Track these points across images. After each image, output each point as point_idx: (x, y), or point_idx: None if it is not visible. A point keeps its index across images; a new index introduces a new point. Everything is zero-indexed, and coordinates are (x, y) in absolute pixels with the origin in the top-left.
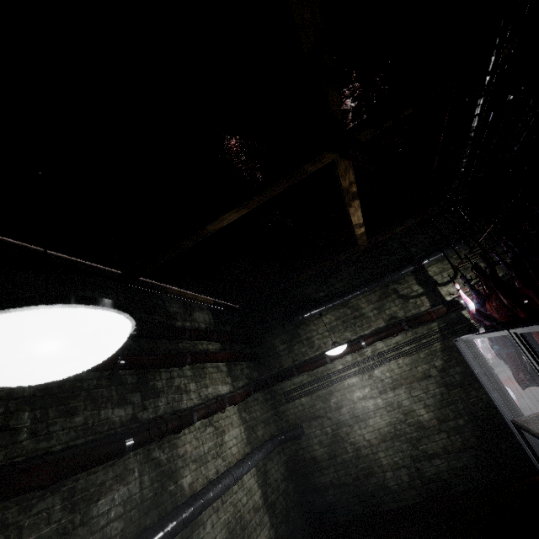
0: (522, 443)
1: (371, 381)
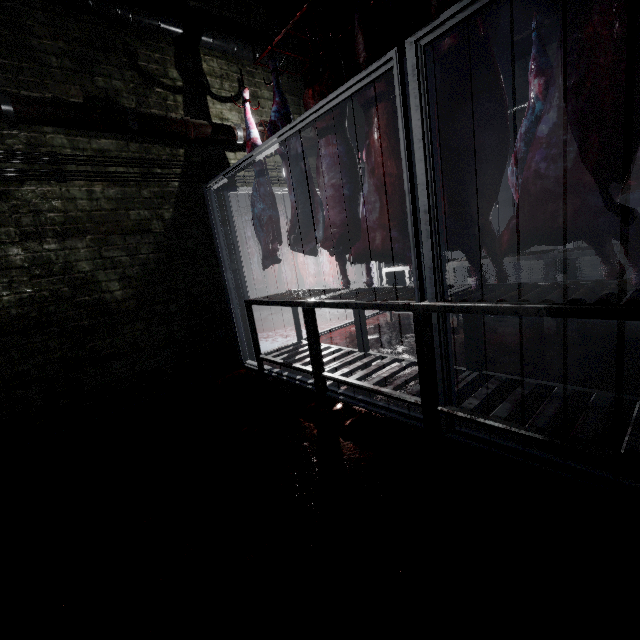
0: (239, 335)
1: (6, 206)
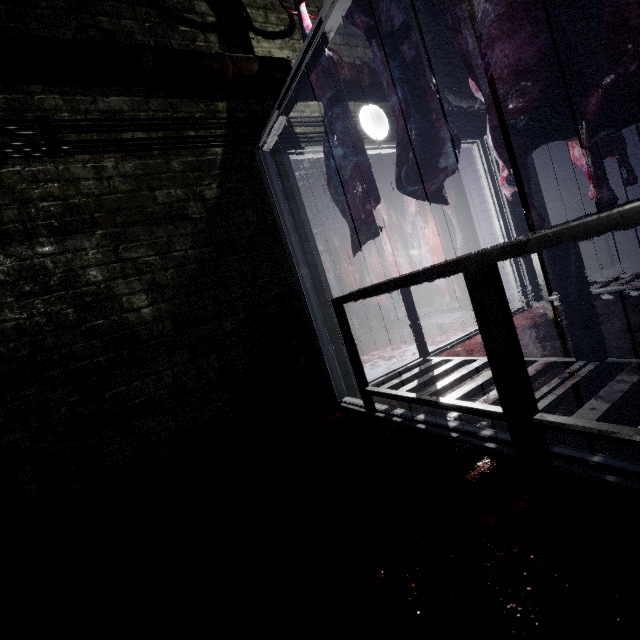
0: (327, 359)
1: None
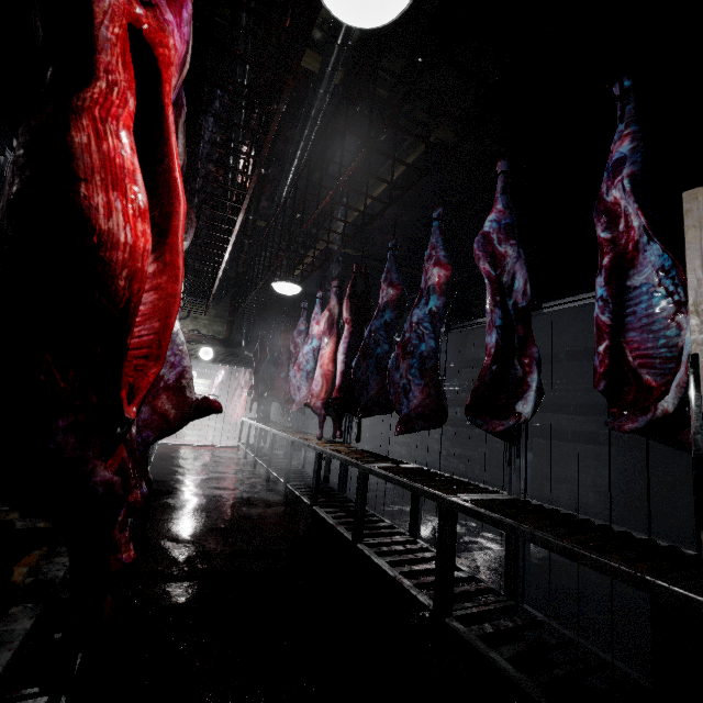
0: None
1: None
